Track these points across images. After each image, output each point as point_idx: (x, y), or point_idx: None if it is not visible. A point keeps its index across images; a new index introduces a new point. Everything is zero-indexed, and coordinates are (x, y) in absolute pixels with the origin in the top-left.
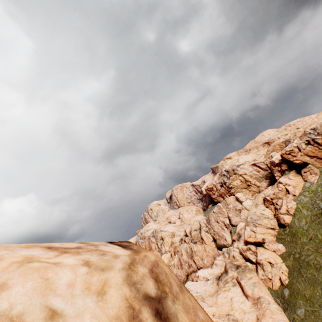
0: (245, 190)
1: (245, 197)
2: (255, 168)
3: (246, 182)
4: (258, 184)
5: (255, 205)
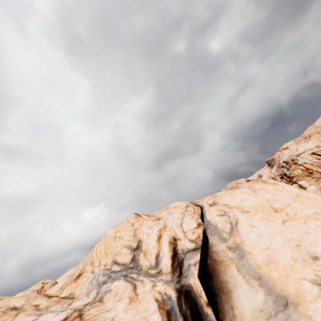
0: (307, 178)
1: (308, 184)
2: (315, 156)
3: (307, 170)
4: (320, 170)
5: (319, 189)
